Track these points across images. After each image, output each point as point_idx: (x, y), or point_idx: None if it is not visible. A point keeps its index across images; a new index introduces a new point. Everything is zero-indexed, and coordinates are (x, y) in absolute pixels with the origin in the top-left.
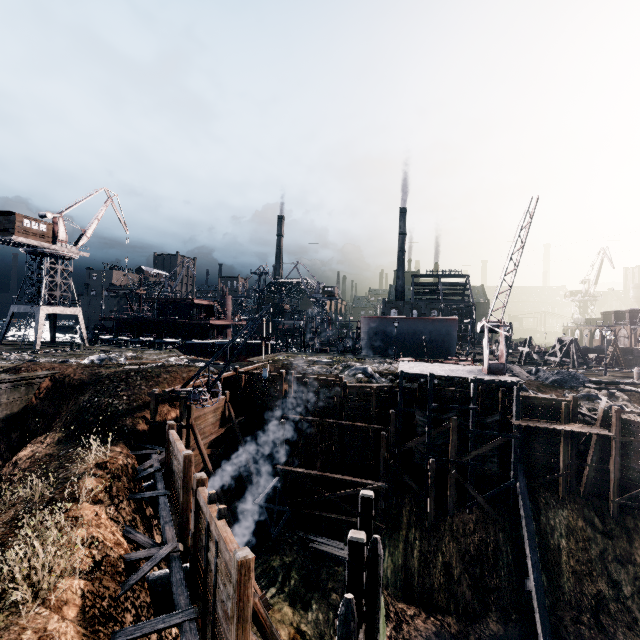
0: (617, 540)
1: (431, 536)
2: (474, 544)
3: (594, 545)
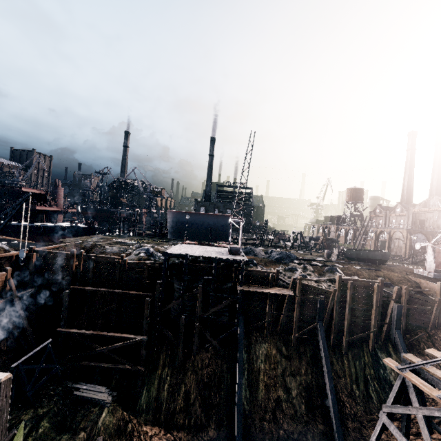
0: (293, 361)
1: (178, 372)
2: (207, 374)
3: (280, 366)
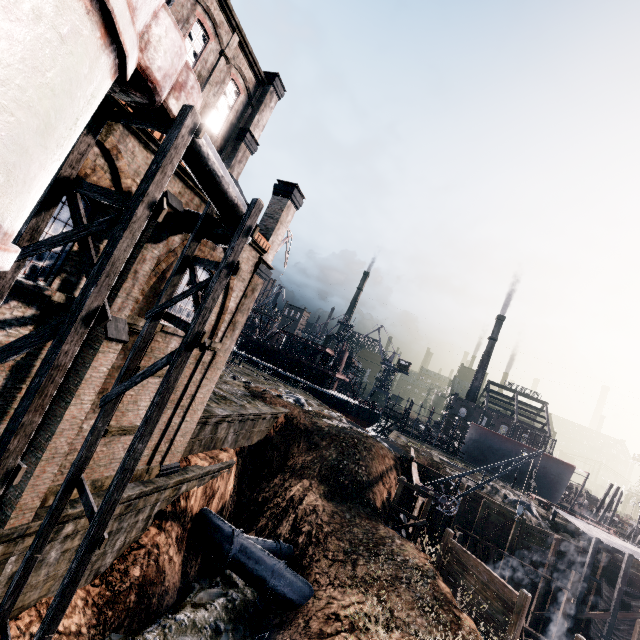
0: None
1: None
2: None
3: None
